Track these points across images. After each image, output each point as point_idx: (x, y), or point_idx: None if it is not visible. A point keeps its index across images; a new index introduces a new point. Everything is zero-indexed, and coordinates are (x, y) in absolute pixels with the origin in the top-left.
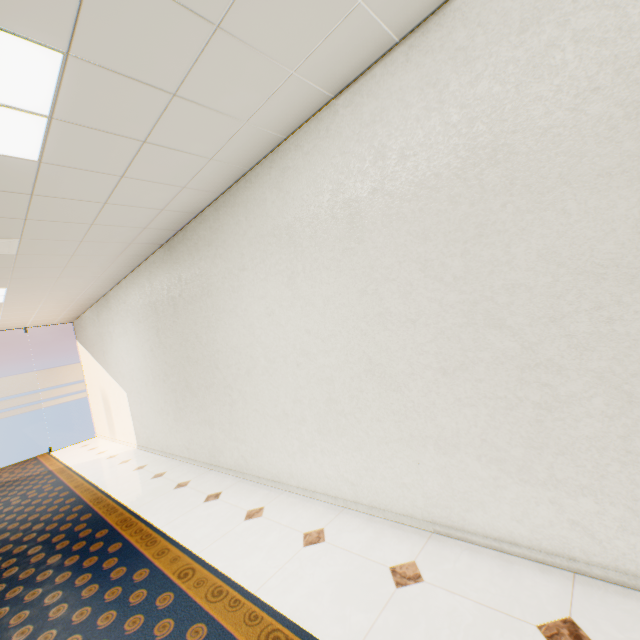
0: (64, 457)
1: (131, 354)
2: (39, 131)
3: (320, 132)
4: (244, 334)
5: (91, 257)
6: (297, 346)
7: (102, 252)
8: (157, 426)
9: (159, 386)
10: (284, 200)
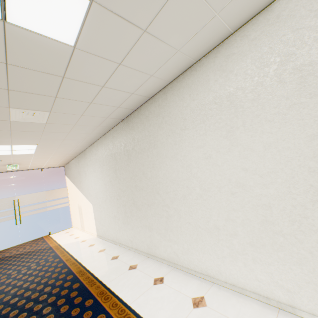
0: (57, 238)
1: (97, 183)
2: (80, 15)
3: (269, 20)
4: (182, 171)
5: (83, 126)
6: (232, 180)
7: (90, 123)
8: (110, 225)
9: (114, 202)
10: (226, 77)
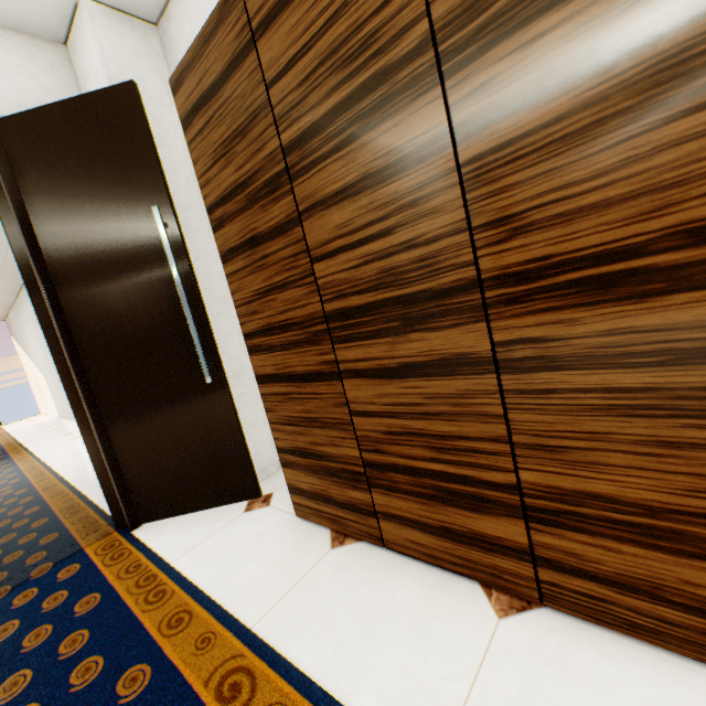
0: (8, 427)
1: (39, 348)
2: None
3: None
4: None
5: None
6: None
7: None
8: (62, 400)
9: (55, 371)
10: None
